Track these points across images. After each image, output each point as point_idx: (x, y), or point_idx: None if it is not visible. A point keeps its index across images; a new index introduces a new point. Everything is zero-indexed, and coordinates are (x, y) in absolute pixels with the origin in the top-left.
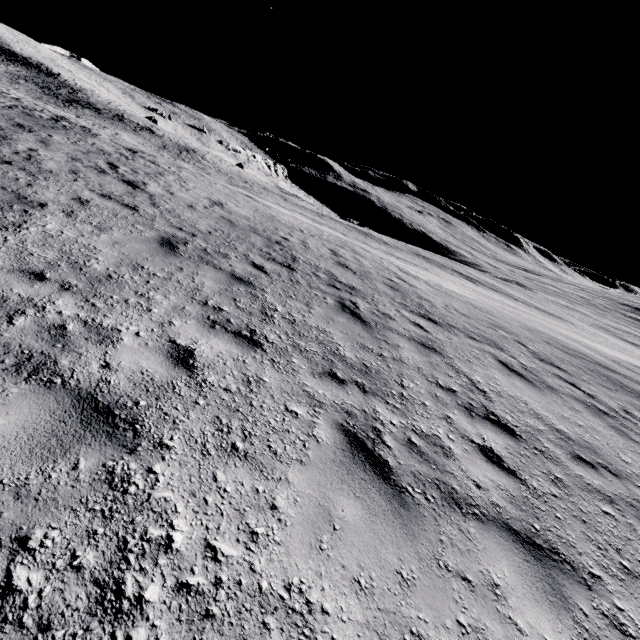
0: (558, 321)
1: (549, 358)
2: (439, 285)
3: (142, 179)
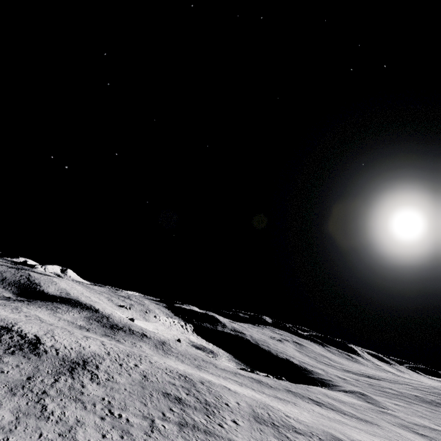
0: (366, 425)
1: (323, 439)
2: (297, 418)
3: (224, 401)
